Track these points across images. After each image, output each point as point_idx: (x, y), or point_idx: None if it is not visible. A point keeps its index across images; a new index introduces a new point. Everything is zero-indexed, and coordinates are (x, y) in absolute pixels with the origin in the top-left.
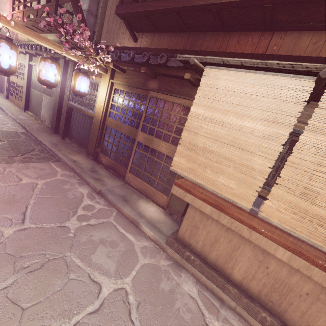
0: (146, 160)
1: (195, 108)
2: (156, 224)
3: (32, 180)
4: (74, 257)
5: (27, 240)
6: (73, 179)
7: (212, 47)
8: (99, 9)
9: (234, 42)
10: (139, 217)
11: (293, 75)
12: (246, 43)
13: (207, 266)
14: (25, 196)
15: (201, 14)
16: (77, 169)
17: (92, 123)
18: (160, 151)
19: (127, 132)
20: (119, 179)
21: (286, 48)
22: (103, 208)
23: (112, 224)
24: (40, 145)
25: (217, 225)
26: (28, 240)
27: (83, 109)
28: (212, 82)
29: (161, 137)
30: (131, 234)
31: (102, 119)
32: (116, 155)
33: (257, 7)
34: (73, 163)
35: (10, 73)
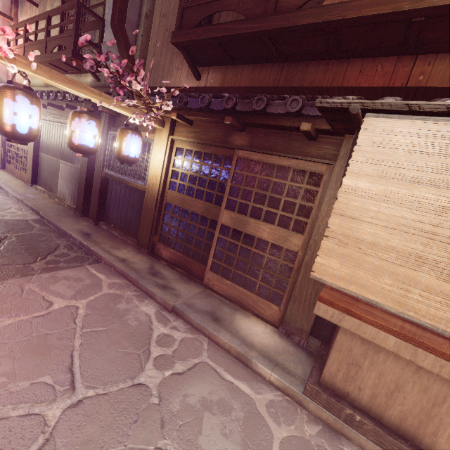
0: (238, 251)
1: (352, 179)
2: (276, 358)
3: (68, 301)
4: (172, 448)
5: (89, 426)
6: (127, 290)
7: (319, 81)
8: (138, 38)
9: (354, 73)
10: (247, 349)
11: None
12: (374, 73)
13: (387, 433)
14: (65, 334)
15: (307, 36)
16: (130, 274)
17: (142, 199)
18: (260, 237)
19: (201, 211)
20: (194, 282)
21: (439, 77)
22: (185, 337)
23: (210, 367)
24: (65, 238)
25: (397, 362)
26: (90, 426)
27: (128, 179)
28: (381, 138)
29: (261, 217)
30: (242, 381)
31: (159, 194)
32: (186, 245)
33: (399, 22)
34: (122, 263)
35: (30, 139)
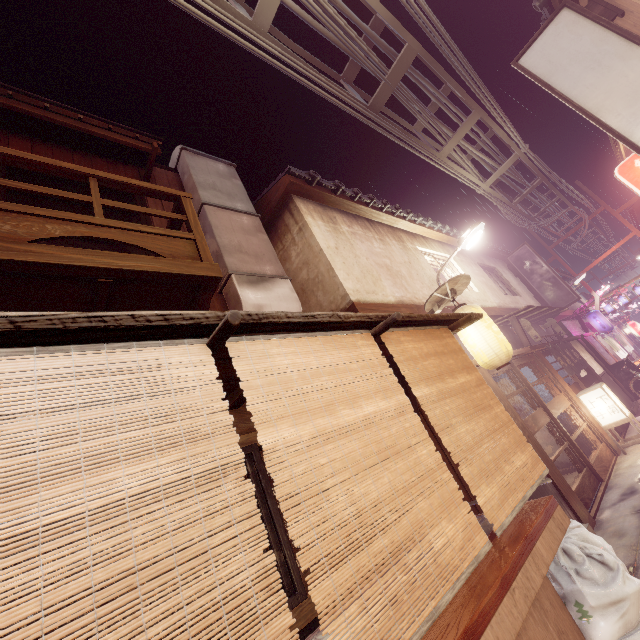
0: None
1: None
2: None
3: None
4: None
5: None
6: None
7: None
8: None
9: None
10: None
11: (164, 341)
12: None
13: None
14: None
15: None
16: None
17: None
18: None
19: None
20: None
21: None
22: None
23: None
24: None
25: None
26: None
27: None
28: None
29: None
30: None
31: None
32: None
33: None
34: None
35: None
